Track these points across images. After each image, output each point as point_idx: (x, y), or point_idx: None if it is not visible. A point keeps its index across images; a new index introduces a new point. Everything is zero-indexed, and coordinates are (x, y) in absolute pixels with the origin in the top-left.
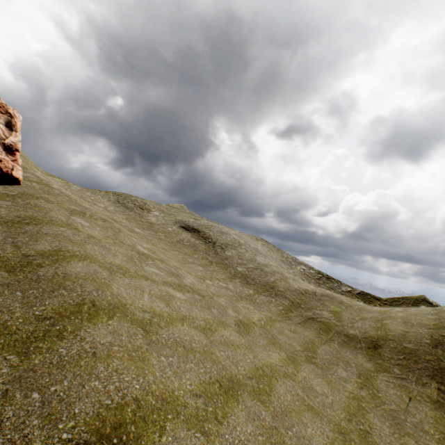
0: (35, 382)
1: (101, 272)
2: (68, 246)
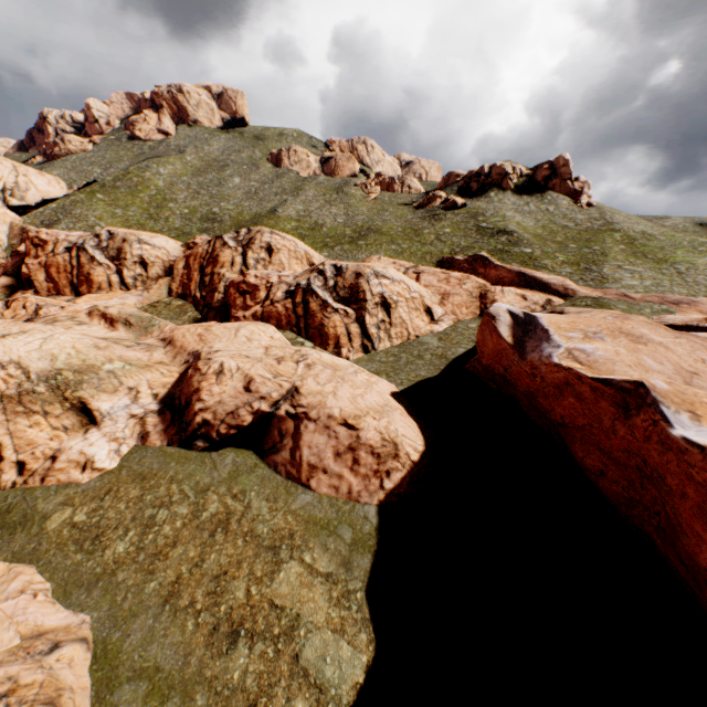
0: (610, 227)
1: (621, 222)
2: (612, 218)
